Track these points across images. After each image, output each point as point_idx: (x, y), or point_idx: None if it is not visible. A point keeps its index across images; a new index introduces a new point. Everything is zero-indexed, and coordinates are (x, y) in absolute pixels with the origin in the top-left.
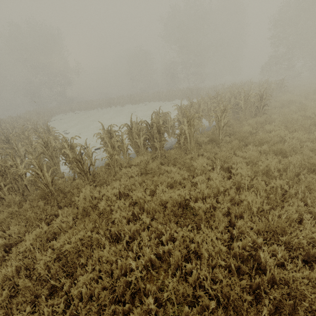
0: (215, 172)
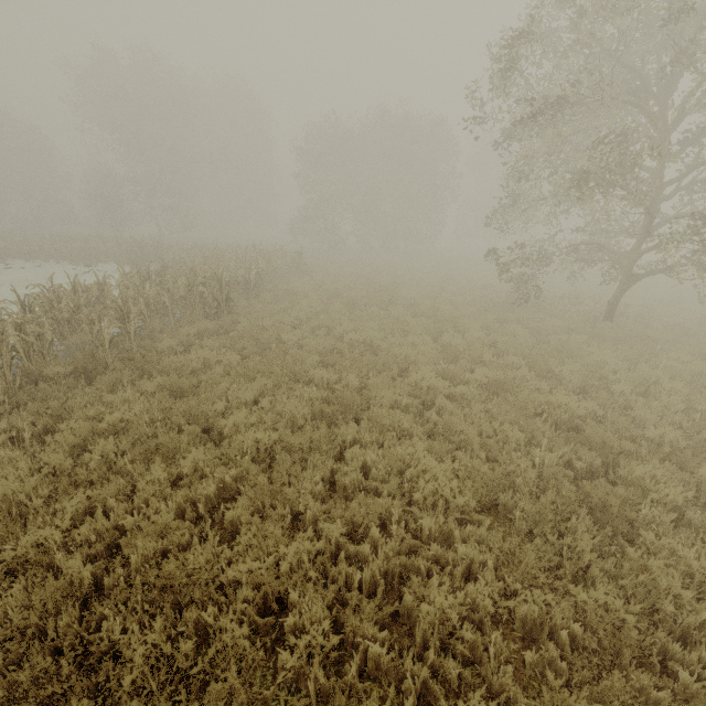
0: (1, 446)
